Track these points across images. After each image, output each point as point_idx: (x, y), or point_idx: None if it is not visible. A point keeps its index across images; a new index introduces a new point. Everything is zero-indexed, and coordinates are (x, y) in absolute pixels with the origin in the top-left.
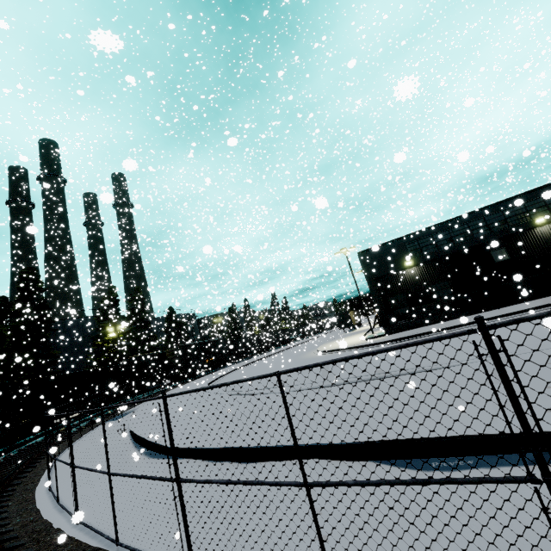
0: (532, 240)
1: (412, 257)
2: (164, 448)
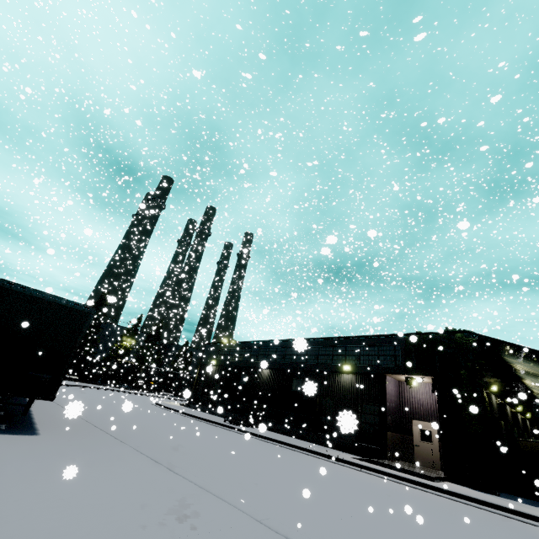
0: (259, 377)
1: (219, 359)
2: None
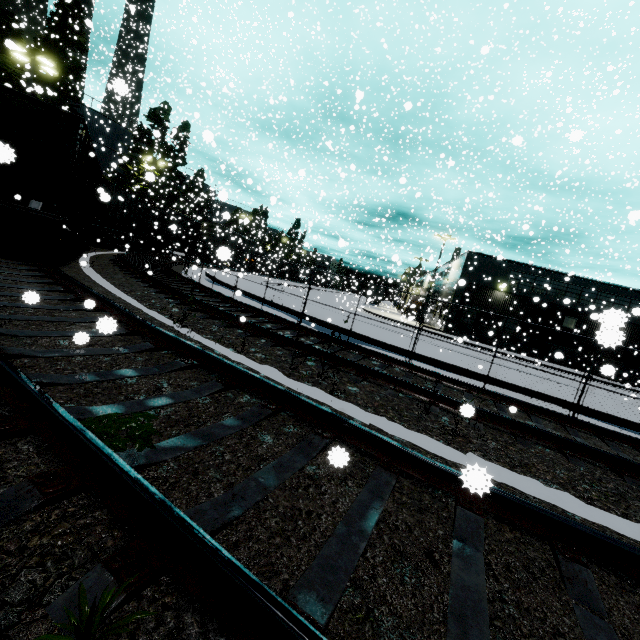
0: (598, 326)
1: (508, 284)
2: (375, 341)
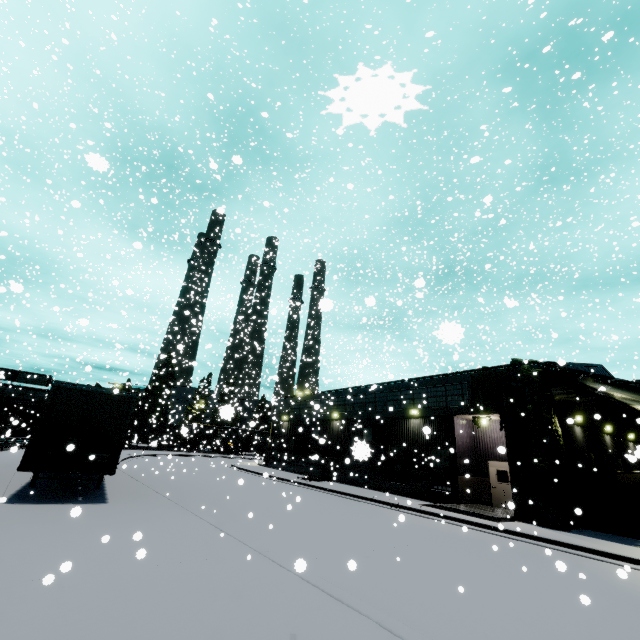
0: (330, 429)
1: (290, 414)
2: None
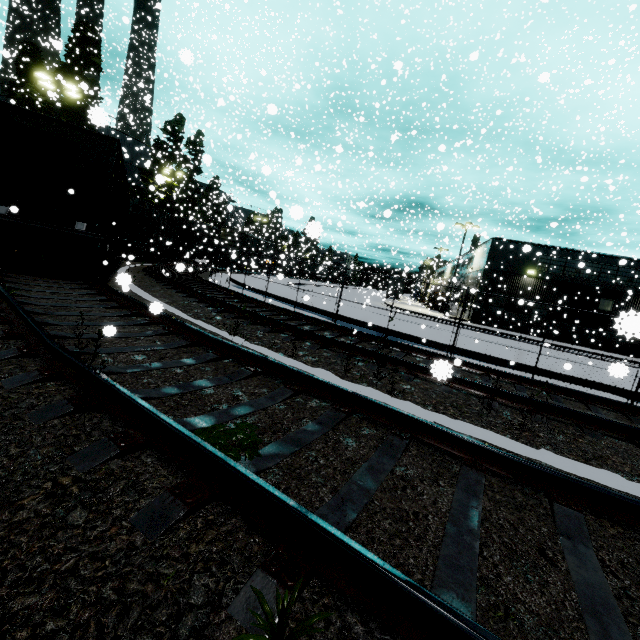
0: (638, 306)
1: (537, 269)
2: (409, 336)
